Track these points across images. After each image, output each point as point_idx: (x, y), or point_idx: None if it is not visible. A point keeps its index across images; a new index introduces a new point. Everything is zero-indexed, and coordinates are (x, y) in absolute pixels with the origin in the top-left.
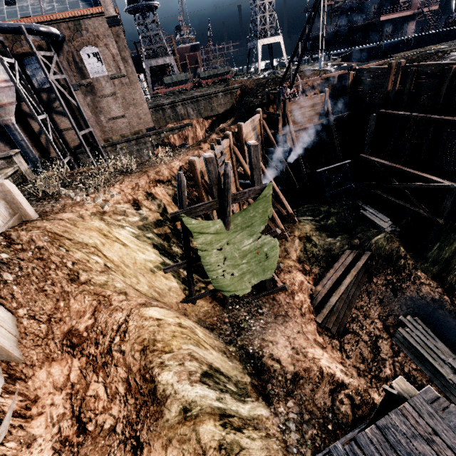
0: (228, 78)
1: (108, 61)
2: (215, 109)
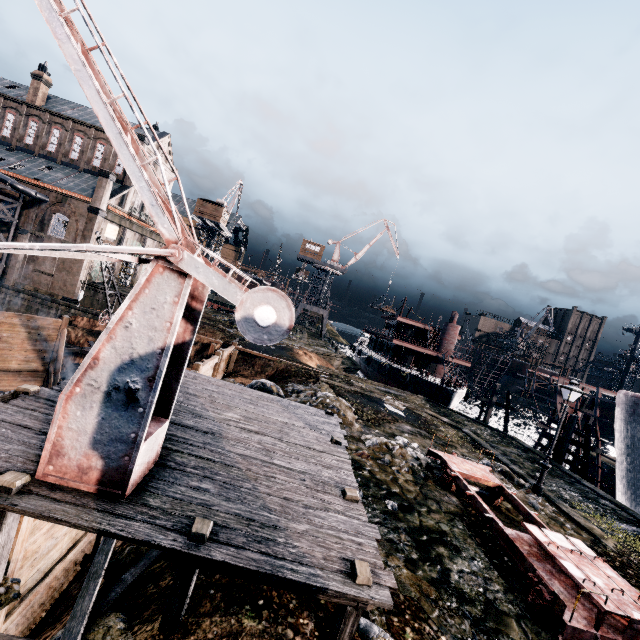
0: None
1: (71, 231)
2: None
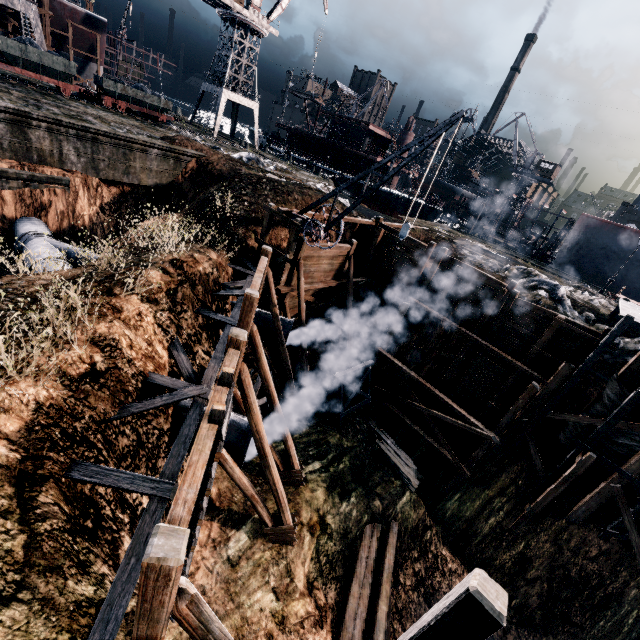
0: (162, 118)
1: None
2: (135, 173)
